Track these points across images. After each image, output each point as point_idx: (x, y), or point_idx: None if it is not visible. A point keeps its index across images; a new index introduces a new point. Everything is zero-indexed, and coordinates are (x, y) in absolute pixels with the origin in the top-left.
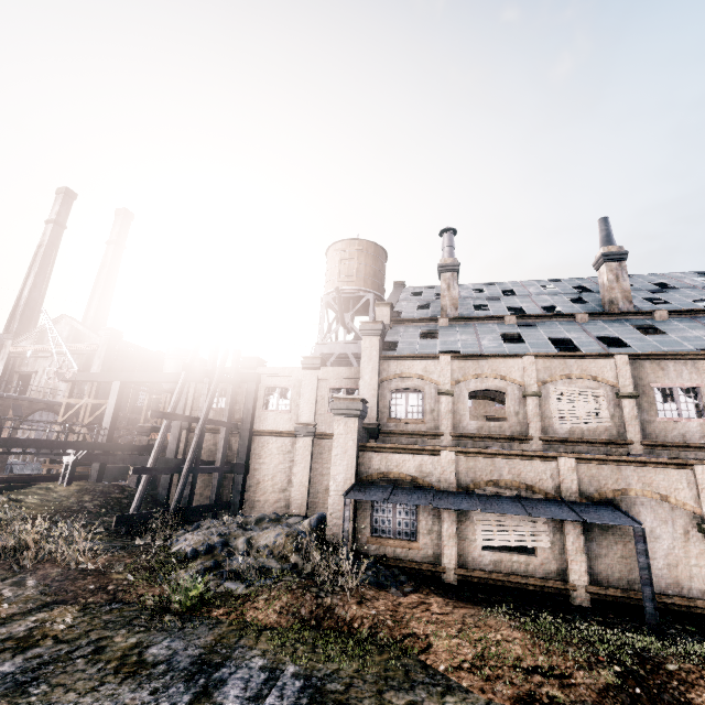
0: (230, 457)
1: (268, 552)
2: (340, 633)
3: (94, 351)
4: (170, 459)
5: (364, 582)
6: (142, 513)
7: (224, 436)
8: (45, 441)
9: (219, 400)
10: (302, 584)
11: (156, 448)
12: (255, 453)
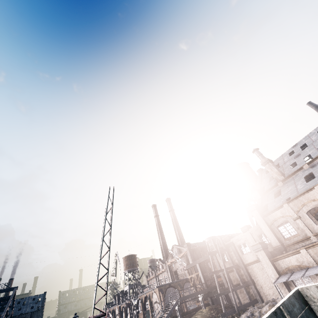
0: (244, 279)
1: (265, 314)
2: None
3: (186, 254)
4: (227, 288)
5: None
6: (227, 311)
7: (236, 272)
8: (191, 294)
9: (227, 257)
10: None
11: (217, 285)
12: (251, 274)
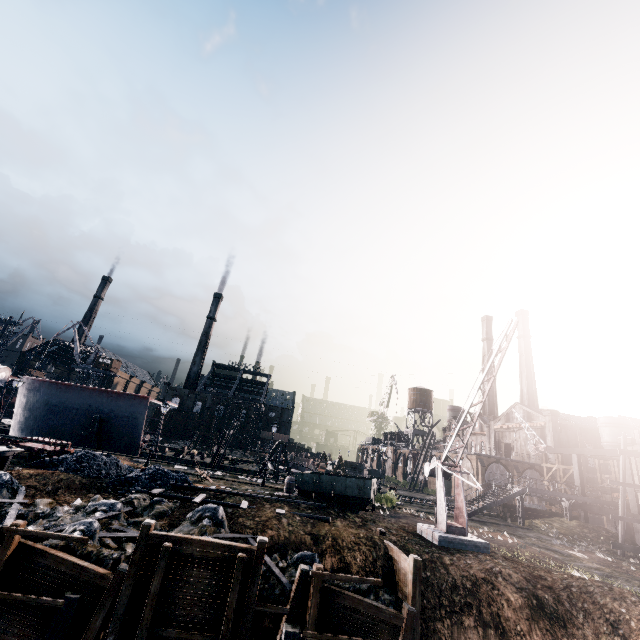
0: None
1: None
2: None
3: (543, 427)
4: (635, 515)
5: None
6: (627, 545)
7: None
8: (552, 491)
9: None
10: None
11: (621, 504)
12: None
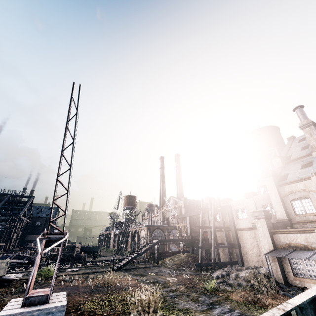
0: (231, 241)
1: (242, 278)
2: (263, 308)
3: (181, 206)
4: (210, 243)
5: (283, 294)
6: (203, 263)
7: (224, 232)
8: (173, 239)
9: (220, 218)
10: (251, 289)
11: (200, 239)
12: (240, 238)
